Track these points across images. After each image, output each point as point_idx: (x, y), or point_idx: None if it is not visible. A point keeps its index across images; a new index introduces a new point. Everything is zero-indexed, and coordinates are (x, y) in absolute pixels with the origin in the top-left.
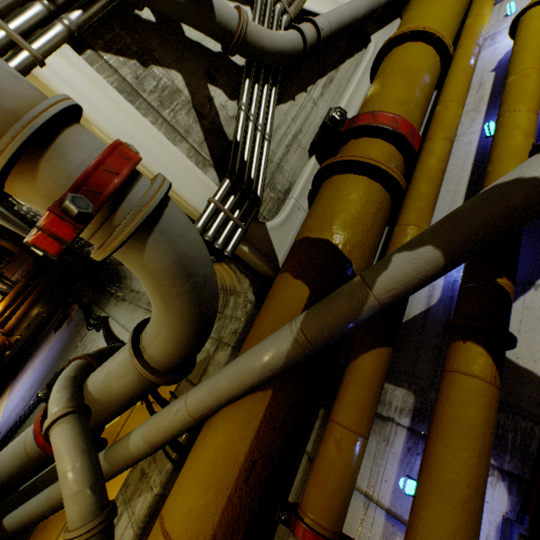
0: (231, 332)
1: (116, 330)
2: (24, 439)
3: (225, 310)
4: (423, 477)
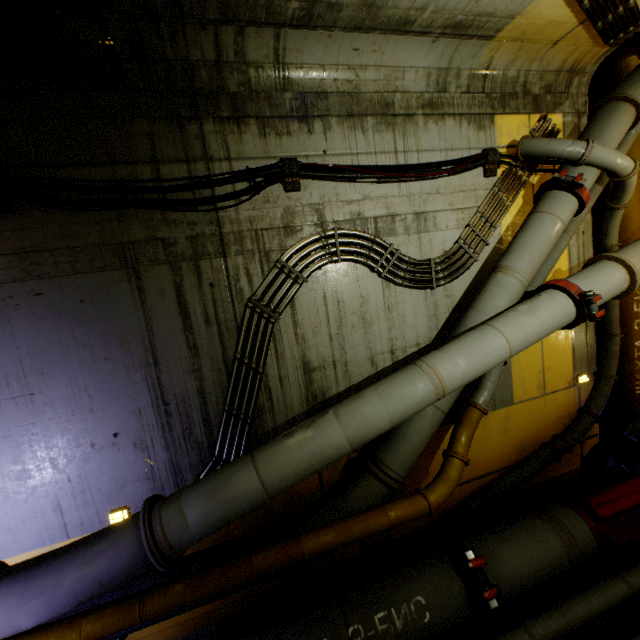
0: (583, 105)
1: (381, 163)
2: (563, 225)
3: (570, 91)
4: None
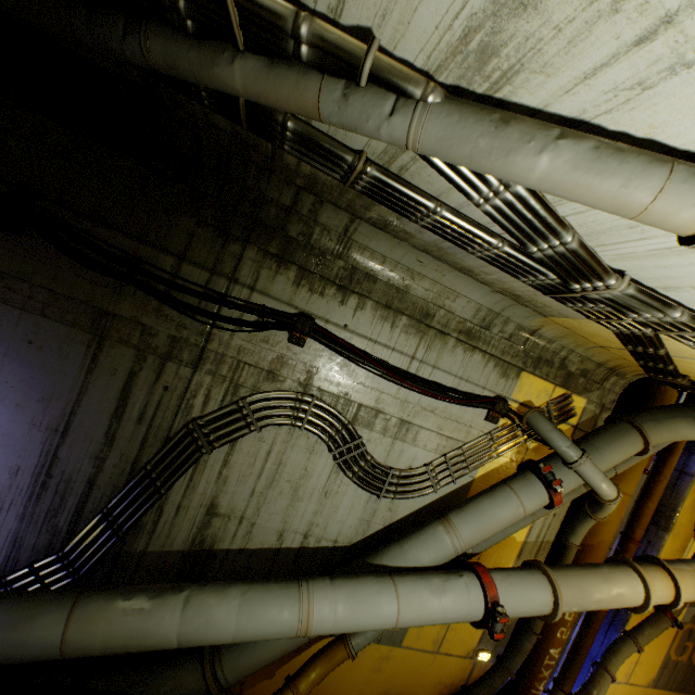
0: (611, 402)
1: (394, 360)
2: (524, 514)
3: (604, 384)
4: (674, 451)
